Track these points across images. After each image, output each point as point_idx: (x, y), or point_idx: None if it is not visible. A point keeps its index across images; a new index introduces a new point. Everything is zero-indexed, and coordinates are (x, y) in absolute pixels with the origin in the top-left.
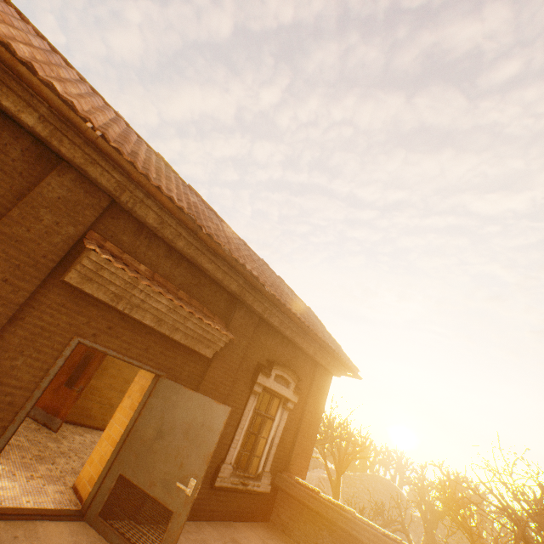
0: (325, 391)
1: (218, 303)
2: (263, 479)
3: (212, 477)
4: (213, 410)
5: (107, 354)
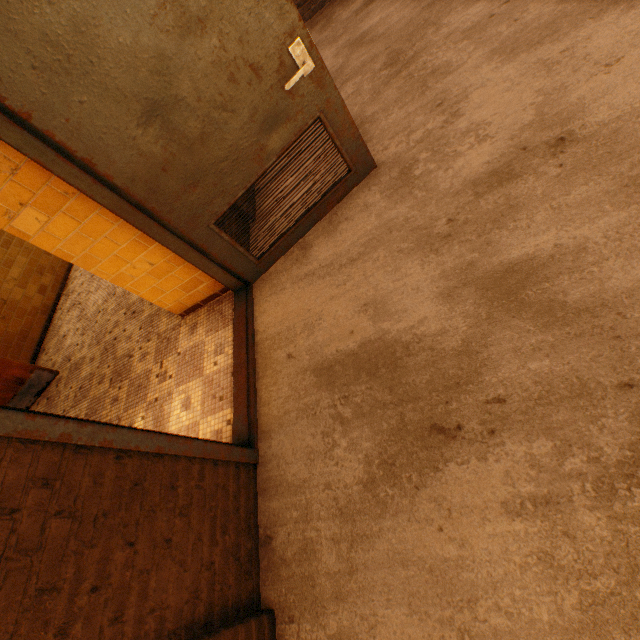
0: None
1: None
2: None
3: None
4: None
5: None
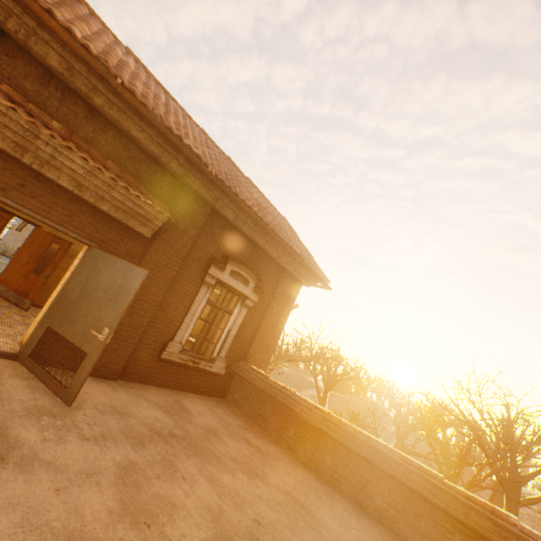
0: (292, 298)
1: (159, 185)
2: (217, 363)
3: (160, 351)
4: (132, 274)
5: (71, 247)
